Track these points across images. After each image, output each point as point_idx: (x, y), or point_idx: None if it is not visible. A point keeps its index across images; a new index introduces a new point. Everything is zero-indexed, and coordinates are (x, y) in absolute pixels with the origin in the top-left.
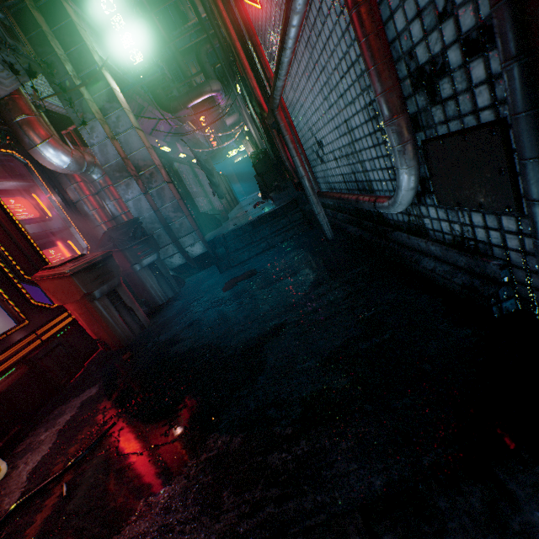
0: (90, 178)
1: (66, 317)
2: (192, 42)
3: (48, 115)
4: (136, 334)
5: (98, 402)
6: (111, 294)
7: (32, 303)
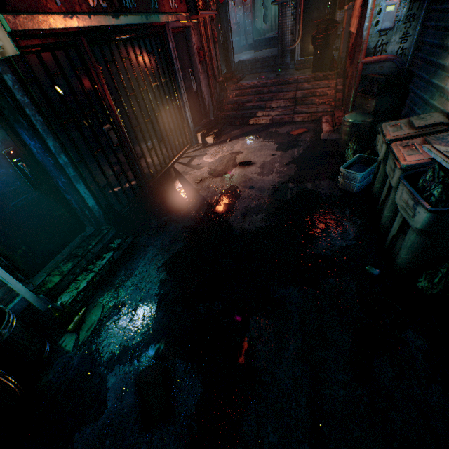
0: (231, 3)
1: None
2: None
3: None
4: None
5: None
6: None
7: None
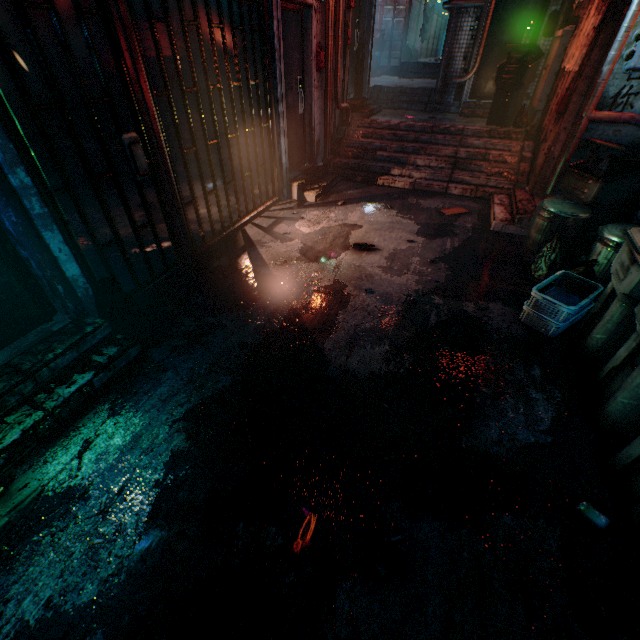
0: None
1: None
2: None
3: None
4: None
5: None
6: None
7: None
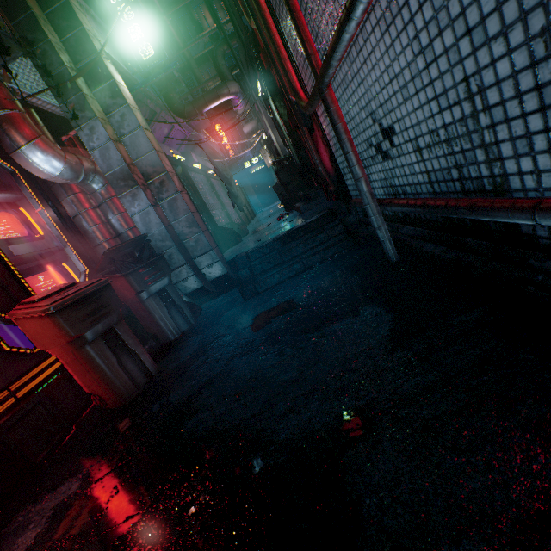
0: (90, 189)
1: (54, 361)
2: (207, 48)
3: (43, 117)
4: (140, 385)
5: (74, 517)
6: (108, 334)
7: (4, 349)
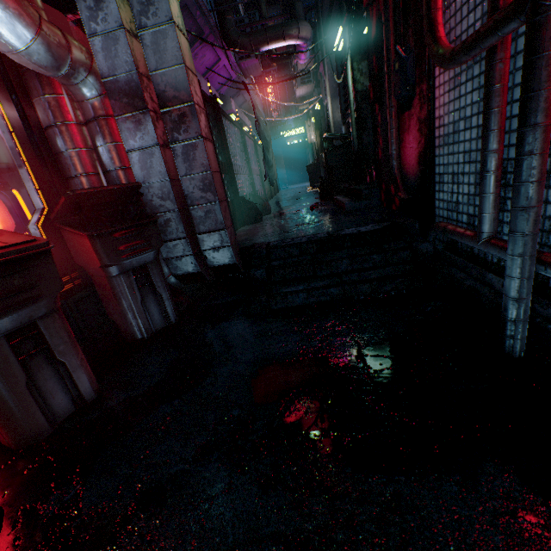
0: (78, 94)
1: None
2: None
3: None
4: (59, 418)
5: None
6: (24, 331)
7: None
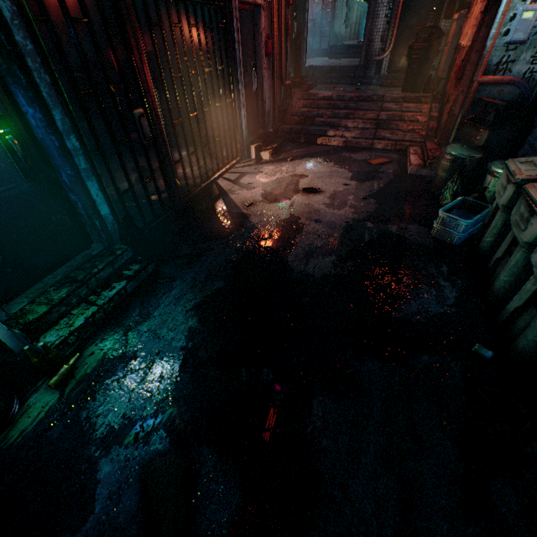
0: None
1: None
2: None
3: None
4: None
5: None
6: None
7: None
